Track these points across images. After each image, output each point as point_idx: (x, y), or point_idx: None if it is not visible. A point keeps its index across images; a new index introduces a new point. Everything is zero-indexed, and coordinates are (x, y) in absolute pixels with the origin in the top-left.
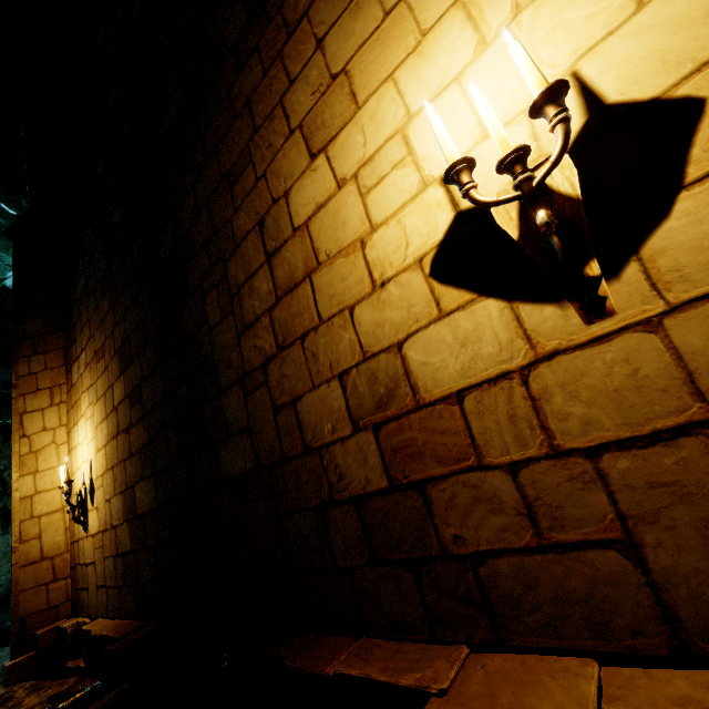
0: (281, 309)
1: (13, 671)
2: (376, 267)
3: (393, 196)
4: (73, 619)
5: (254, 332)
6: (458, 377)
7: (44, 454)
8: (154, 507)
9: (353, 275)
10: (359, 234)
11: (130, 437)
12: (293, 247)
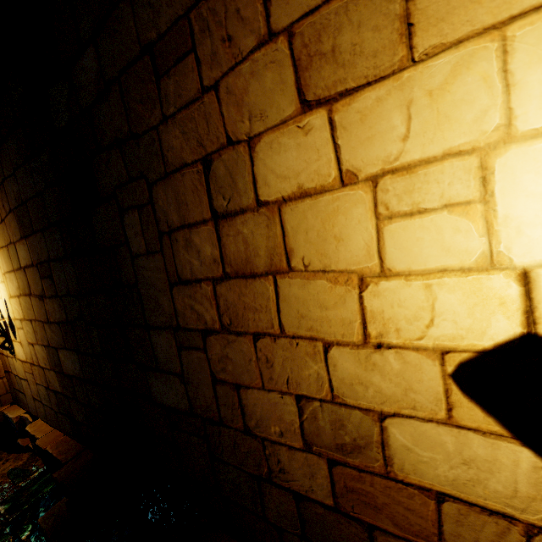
0: (230, 290)
1: None
2: (374, 321)
3: (431, 248)
4: (16, 409)
5: (191, 293)
6: (445, 482)
7: None
8: (81, 377)
9: (339, 311)
10: (360, 267)
11: (45, 305)
12: (253, 225)
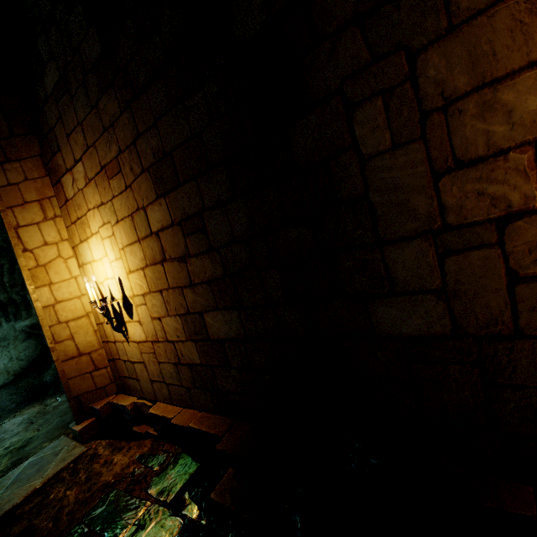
0: None
1: (84, 433)
2: None
3: None
4: (125, 397)
5: (482, 173)
6: None
7: (54, 268)
8: (239, 337)
9: None
10: None
11: (187, 266)
12: None
